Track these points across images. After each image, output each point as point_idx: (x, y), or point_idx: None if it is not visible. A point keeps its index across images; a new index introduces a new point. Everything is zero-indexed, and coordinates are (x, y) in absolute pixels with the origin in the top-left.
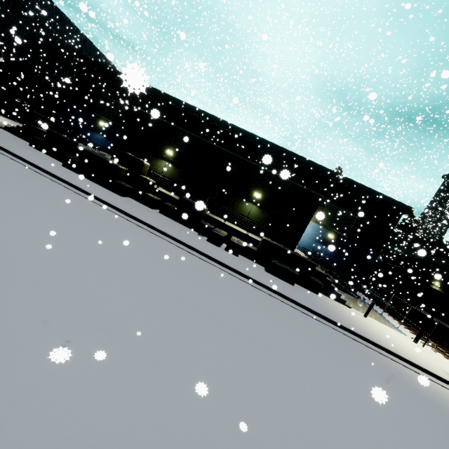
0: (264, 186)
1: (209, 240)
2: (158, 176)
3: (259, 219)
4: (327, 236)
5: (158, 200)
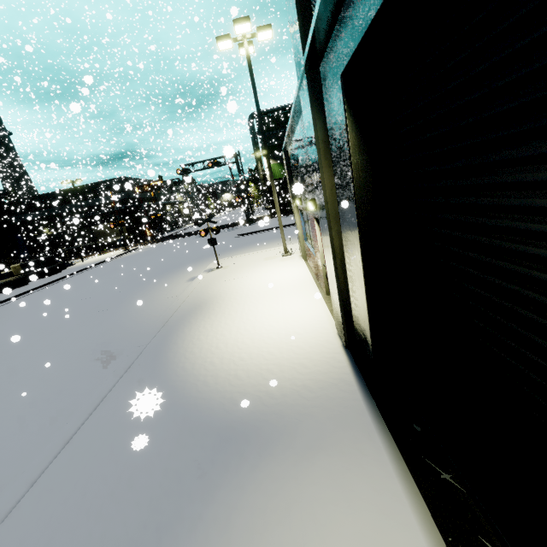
0: None
1: None
2: None
3: None
4: None
5: None
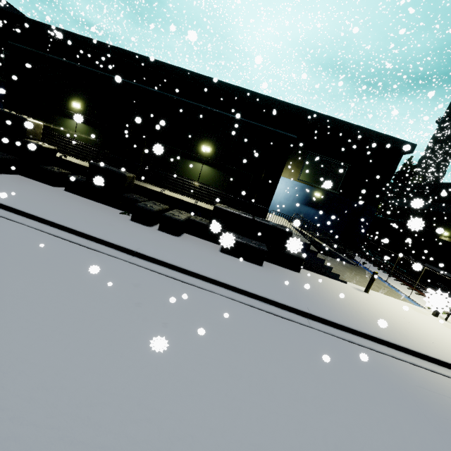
0: (213, 134)
1: (134, 220)
2: (70, 142)
3: (215, 181)
4: (313, 195)
5: (60, 173)
